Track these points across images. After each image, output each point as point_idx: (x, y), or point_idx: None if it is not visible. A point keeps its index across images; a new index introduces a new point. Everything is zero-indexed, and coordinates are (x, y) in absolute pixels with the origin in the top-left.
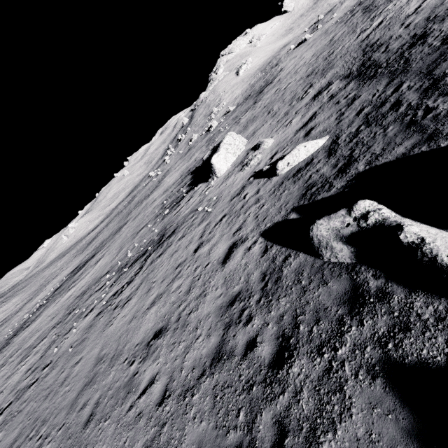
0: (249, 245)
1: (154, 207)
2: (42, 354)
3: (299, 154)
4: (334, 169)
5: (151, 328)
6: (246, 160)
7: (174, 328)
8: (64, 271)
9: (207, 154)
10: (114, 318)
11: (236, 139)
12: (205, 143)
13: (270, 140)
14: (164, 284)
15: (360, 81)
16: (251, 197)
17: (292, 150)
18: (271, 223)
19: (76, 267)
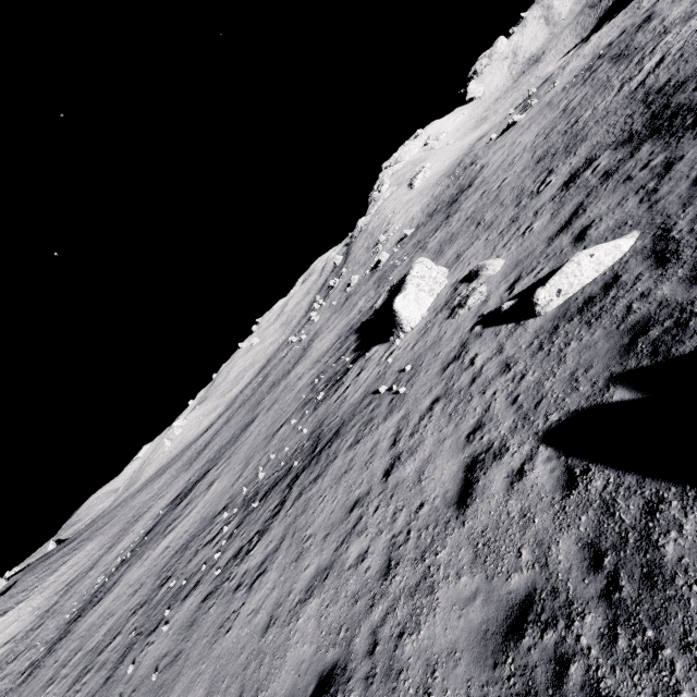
0: (517, 464)
1: (299, 390)
2: (109, 673)
3: (580, 271)
4: (694, 285)
5: (310, 660)
6: (457, 299)
7: (366, 675)
8: (162, 500)
9: (381, 298)
10: (234, 614)
11: (432, 268)
12: (372, 285)
13: (497, 261)
14: (329, 545)
15: (665, 138)
16: (488, 361)
17: (562, 265)
18: (560, 413)
19: (179, 493)
